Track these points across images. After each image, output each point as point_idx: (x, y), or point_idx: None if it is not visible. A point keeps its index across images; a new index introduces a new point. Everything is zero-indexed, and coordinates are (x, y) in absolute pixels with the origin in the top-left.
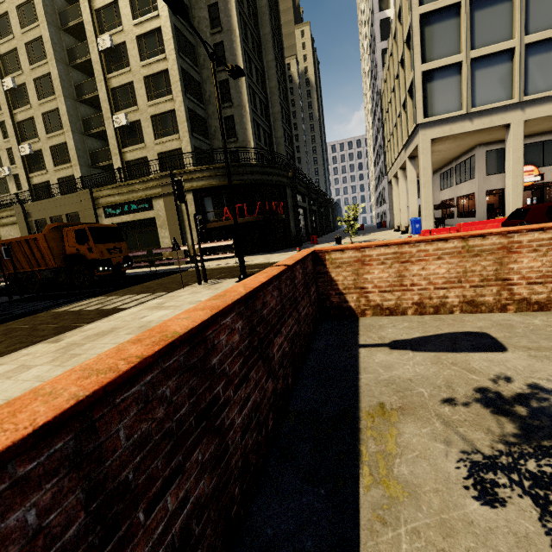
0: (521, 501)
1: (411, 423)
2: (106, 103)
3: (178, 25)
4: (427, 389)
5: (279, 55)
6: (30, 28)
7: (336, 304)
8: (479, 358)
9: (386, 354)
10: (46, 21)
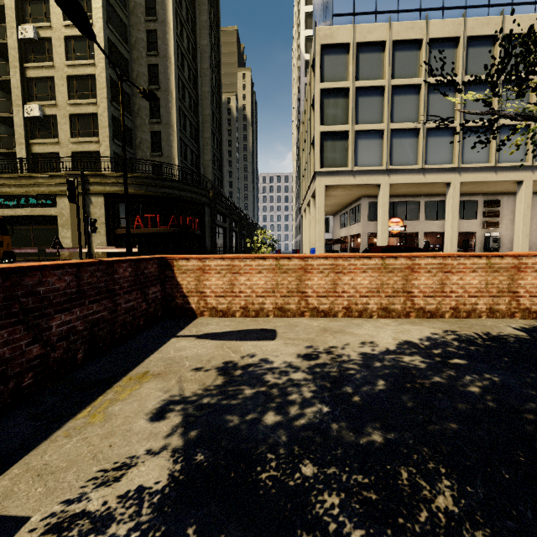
0: (176, 417)
1: (155, 382)
2: (18, 90)
3: (112, 38)
4: (191, 362)
5: (216, 89)
6: None
7: (181, 305)
8: (251, 344)
9: (189, 342)
10: None
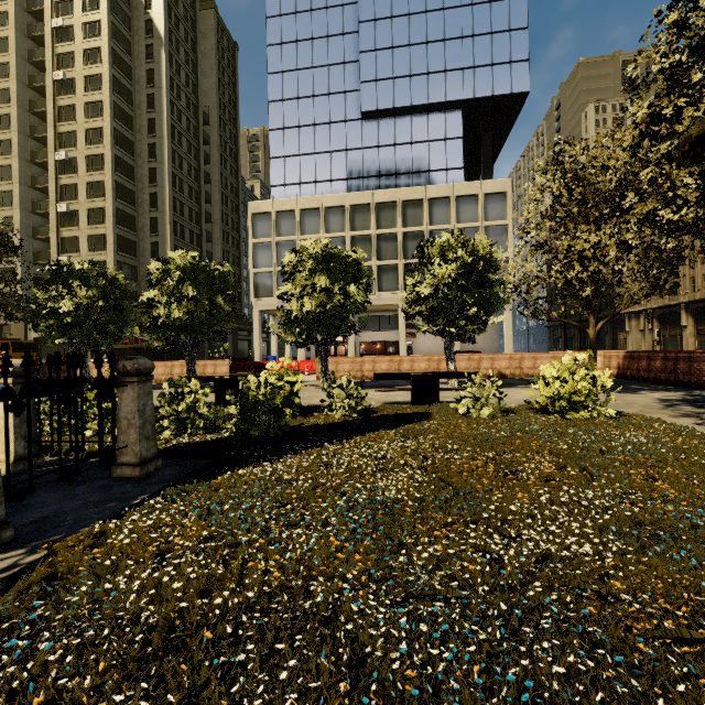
0: None
1: None
2: (55, 247)
3: (120, 207)
4: None
5: (232, 212)
6: (5, 184)
7: None
8: None
9: None
10: (19, 183)
